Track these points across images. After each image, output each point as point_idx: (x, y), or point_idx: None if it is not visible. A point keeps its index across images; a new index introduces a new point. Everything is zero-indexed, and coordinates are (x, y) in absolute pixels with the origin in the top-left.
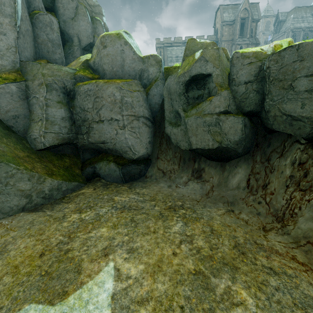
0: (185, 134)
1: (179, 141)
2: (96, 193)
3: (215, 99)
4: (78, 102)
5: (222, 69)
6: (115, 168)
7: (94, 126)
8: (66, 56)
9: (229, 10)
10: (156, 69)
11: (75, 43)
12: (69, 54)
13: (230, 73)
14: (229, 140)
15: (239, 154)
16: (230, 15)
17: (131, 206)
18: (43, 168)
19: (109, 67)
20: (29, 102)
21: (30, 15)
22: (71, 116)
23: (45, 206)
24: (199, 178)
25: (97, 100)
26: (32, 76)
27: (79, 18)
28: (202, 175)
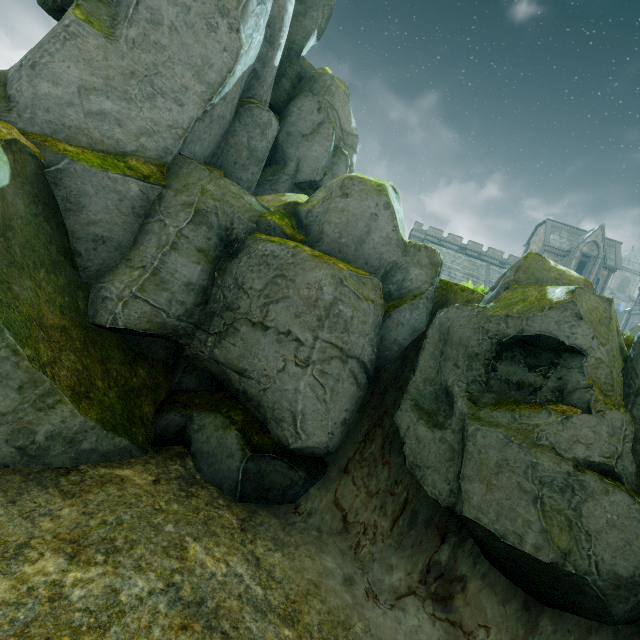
0: (452, 458)
1: (424, 463)
2: (152, 498)
3: (582, 418)
4: (238, 268)
5: (613, 351)
6: (235, 450)
7: (242, 330)
8: (260, 183)
9: (563, 233)
10: (426, 275)
11: (288, 170)
12: (268, 182)
13: (629, 368)
14: (595, 558)
15: (610, 617)
16: (563, 241)
17: (220, 613)
18: (76, 371)
19: (334, 232)
20: (145, 226)
21: (241, 101)
22: (208, 286)
23: (7, 474)
24: (441, 604)
25: (279, 281)
26: (181, 184)
27: (316, 139)
28: (455, 601)
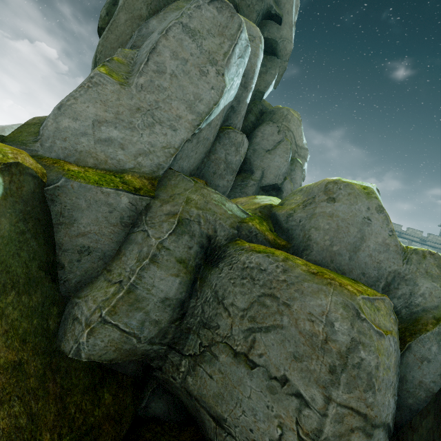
0: None
1: None
2: None
3: None
4: (218, 279)
5: None
6: None
7: (221, 357)
8: (232, 187)
9: None
10: None
11: (255, 177)
12: (238, 186)
13: None
14: None
15: None
16: None
17: None
18: (14, 432)
19: (324, 239)
20: (130, 235)
21: (221, 128)
22: (185, 298)
23: None
24: None
25: (267, 302)
26: (168, 195)
27: (277, 152)
28: None
